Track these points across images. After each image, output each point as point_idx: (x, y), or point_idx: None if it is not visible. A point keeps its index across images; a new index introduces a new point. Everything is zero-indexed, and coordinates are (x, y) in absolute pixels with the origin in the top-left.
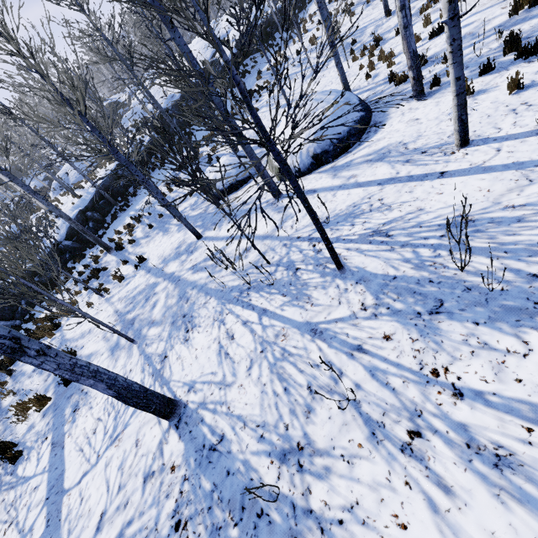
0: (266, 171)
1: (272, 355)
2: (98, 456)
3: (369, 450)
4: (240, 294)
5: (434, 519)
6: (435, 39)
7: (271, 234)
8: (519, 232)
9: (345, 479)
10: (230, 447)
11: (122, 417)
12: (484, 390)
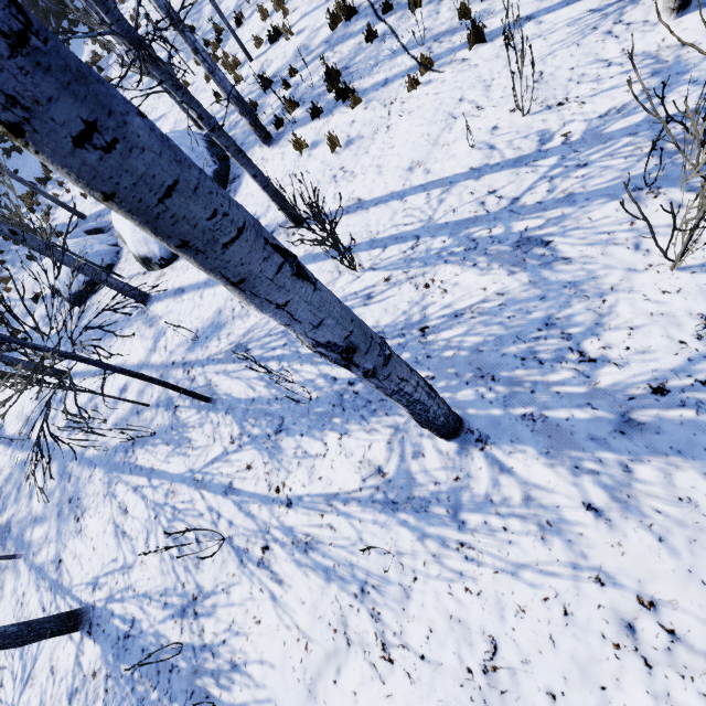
0: (114, 279)
1: (165, 518)
2: None
3: (239, 576)
4: (126, 454)
5: (274, 606)
6: (275, 46)
7: (146, 361)
8: None
9: (226, 607)
10: (142, 627)
11: (28, 652)
12: (303, 494)
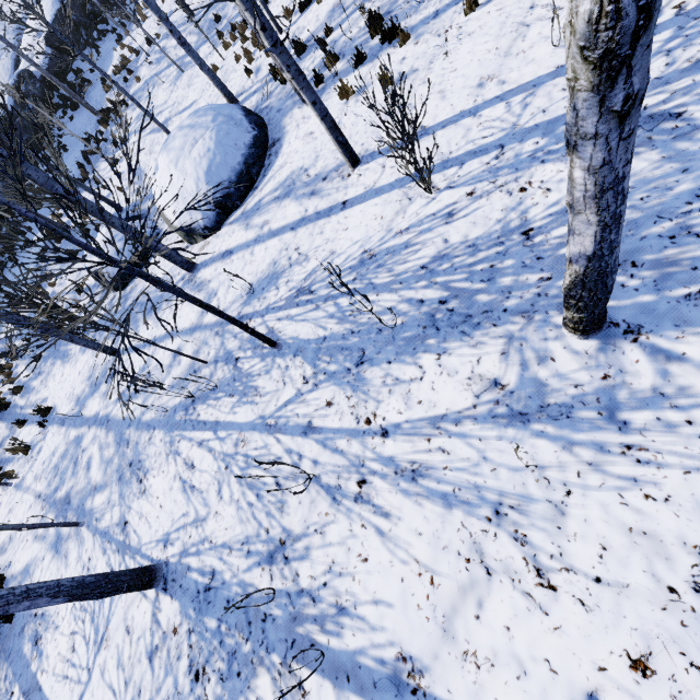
0: (162, 245)
1: (237, 466)
2: (89, 670)
3: (334, 514)
4: (186, 412)
5: (383, 542)
6: (306, 13)
7: (199, 323)
8: (407, 259)
9: (322, 548)
10: (224, 578)
11: (100, 615)
12: (400, 421)
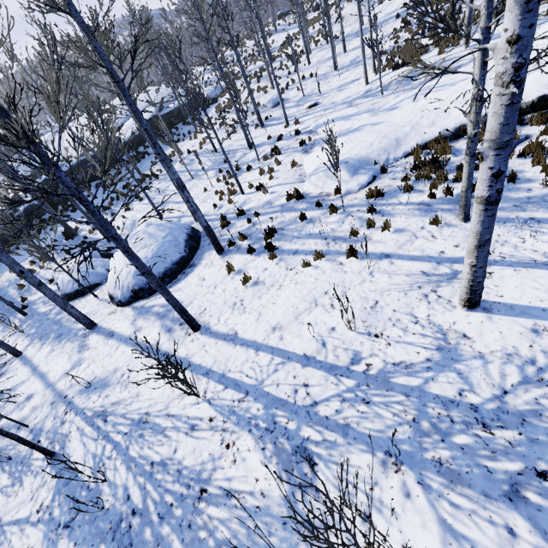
0: (75, 310)
1: None
2: None
3: None
4: None
5: None
6: (258, 193)
7: (56, 381)
8: (153, 445)
9: None
10: None
11: None
12: None
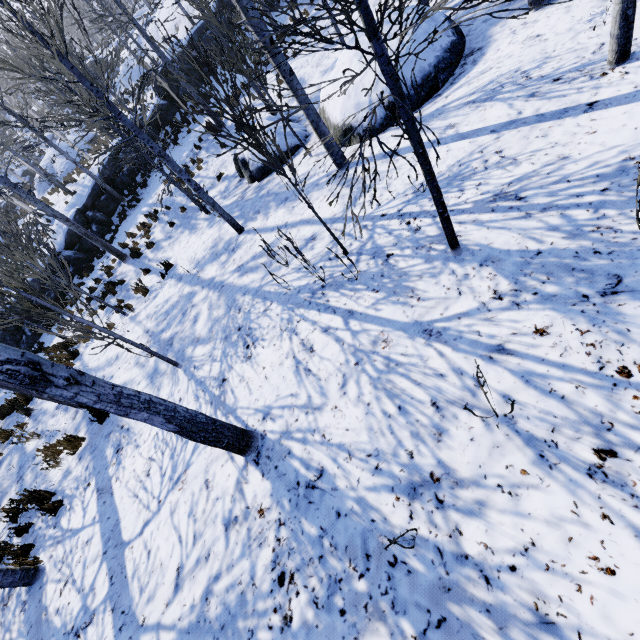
0: (327, 130)
1: (373, 367)
2: (159, 501)
3: (539, 477)
4: (312, 295)
5: None
6: None
7: (343, 215)
8: None
9: (510, 515)
10: (335, 483)
11: (180, 455)
12: None
